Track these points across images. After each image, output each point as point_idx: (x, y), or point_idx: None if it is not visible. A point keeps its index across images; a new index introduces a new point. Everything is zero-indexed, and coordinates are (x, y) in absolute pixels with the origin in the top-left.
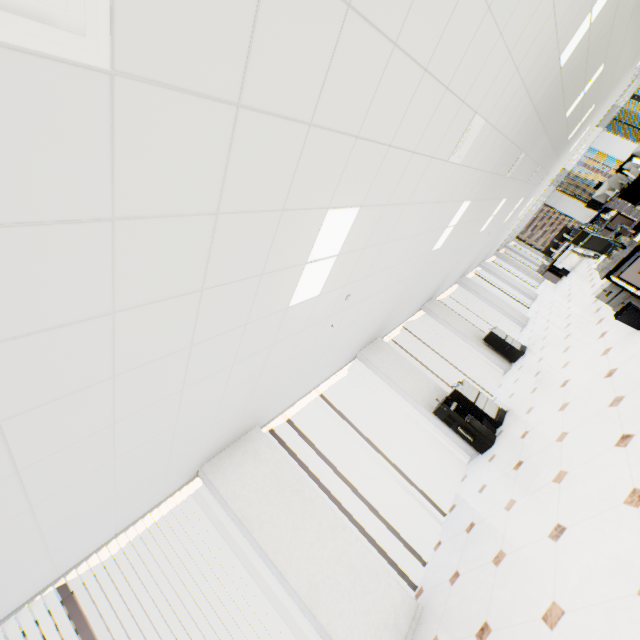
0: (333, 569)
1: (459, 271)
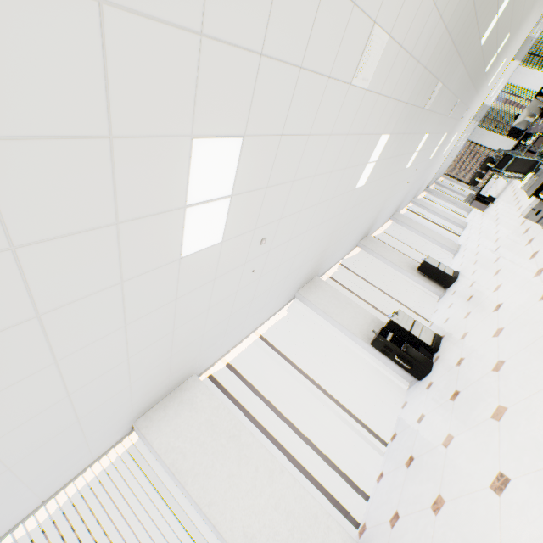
0: (270, 517)
1: (391, 208)
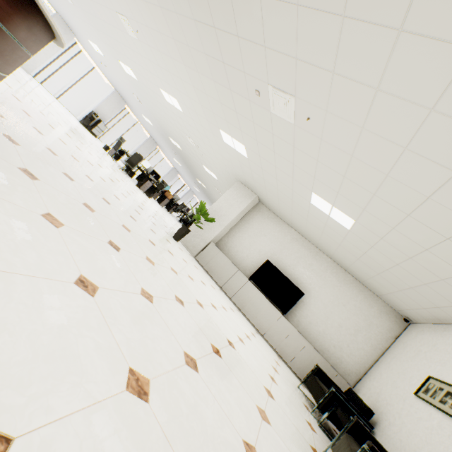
0: None
1: (172, 162)
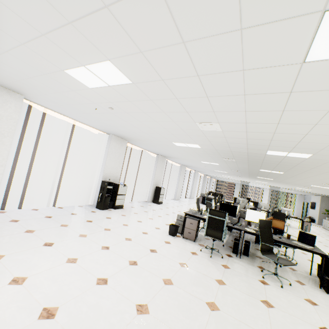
0: None
1: (184, 163)
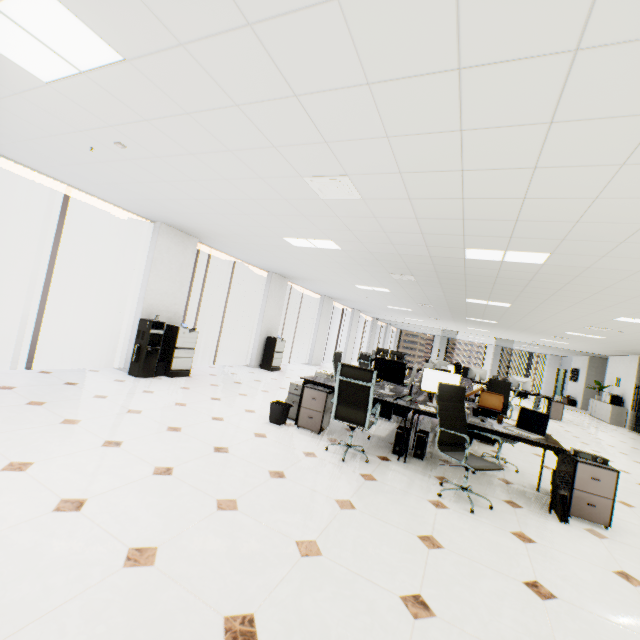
0: None
1: (327, 291)
